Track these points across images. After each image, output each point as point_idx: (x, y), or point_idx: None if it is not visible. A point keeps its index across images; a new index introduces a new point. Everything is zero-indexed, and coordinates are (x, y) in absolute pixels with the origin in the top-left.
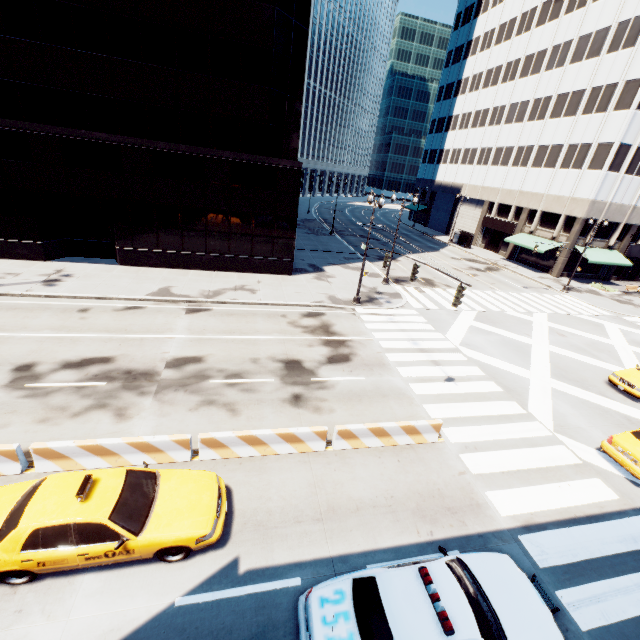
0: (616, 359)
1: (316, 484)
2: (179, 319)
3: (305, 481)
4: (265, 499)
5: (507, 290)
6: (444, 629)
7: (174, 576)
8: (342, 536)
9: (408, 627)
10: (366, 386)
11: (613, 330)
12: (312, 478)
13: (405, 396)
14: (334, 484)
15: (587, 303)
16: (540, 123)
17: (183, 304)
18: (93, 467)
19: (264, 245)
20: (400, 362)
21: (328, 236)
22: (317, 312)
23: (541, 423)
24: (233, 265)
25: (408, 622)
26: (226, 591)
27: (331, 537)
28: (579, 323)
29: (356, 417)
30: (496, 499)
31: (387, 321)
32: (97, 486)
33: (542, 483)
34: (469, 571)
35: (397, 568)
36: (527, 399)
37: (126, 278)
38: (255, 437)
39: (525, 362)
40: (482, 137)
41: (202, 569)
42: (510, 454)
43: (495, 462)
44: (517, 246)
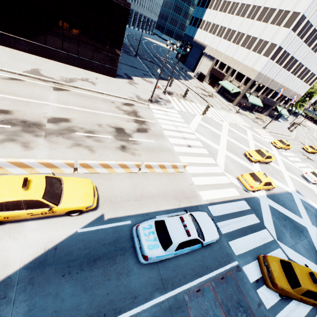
0: (248, 145)
1: (135, 186)
2: (50, 93)
3: (130, 185)
4: (113, 191)
5: (215, 108)
6: (187, 235)
7: (75, 221)
8: (146, 206)
9: (176, 235)
10: (155, 145)
11: (249, 133)
12: (133, 183)
13: (171, 151)
14: (142, 186)
15: (243, 120)
16: (251, 21)
17: (50, 83)
18: (17, 173)
19: (101, 55)
20: (169, 136)
21: (134, 57)
22: (130, 103)
23: (220, 167)
24: (80, 63)
25: (176, 233)
26: (100, 226)
27: (142, 206)
28: (239, 128)
29: (151, 159)
30: (202, 194)
31: (164, 114)
32: (31, 183)
33: (217, 189)
34: (194, 217)
35: (172, 217)
36: (216, 158)
37: (4, 55)
38: (107, 164)
39: (218, 142)
40: (223, 19)
41: (88, 218)
42: (208, 178)
43: (203, 181)
44: (223, 87)
